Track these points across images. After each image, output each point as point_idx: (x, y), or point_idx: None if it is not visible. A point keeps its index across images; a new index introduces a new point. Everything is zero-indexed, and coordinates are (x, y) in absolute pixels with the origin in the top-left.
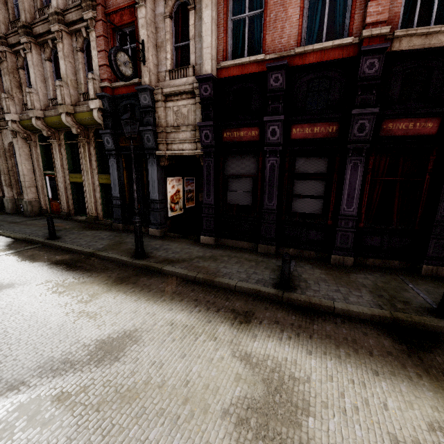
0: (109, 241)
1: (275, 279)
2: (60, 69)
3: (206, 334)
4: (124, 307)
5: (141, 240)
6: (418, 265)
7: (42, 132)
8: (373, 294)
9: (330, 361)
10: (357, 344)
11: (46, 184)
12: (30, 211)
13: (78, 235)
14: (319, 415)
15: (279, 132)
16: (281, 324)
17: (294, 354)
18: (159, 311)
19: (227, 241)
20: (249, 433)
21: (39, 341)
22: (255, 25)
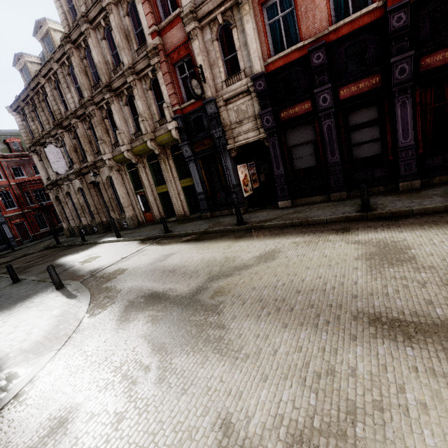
0: (208, 224)
1: (355, 209)
2: (138, 108)
3: (322, 241)
4: (256, 244)
5: (239, 211)
6: None
7: (131, 160)
8: (444, 197)
9: (417, 231)
10: (436, 222)
11: (139, 201)
12: (132, 225)
13: (182, 227)
14: (417, 248)
15: (329, 98)
16: (373, 227)
17: (390, 234)
18: (281, 240)
19: (301, 200)
20: (376, 260)
21: (221, 264)
22: (288, 21)
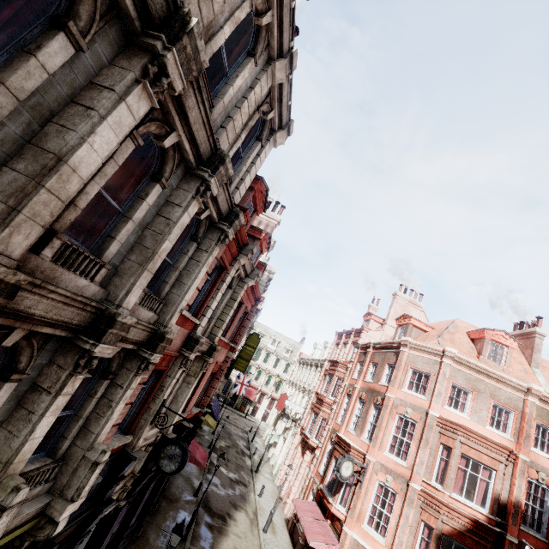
0: None
1: None
2: (31, 437)
3: None
4: None
5: None
6: (152, 509)
7: None
8: None
9: None
10: None
11: None
12: None
13: None
14: None
15: None
16: None
17: None
18: None
19: None
20: None
21: None
22: None
